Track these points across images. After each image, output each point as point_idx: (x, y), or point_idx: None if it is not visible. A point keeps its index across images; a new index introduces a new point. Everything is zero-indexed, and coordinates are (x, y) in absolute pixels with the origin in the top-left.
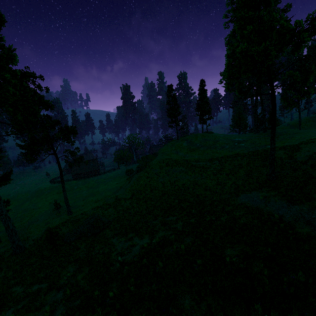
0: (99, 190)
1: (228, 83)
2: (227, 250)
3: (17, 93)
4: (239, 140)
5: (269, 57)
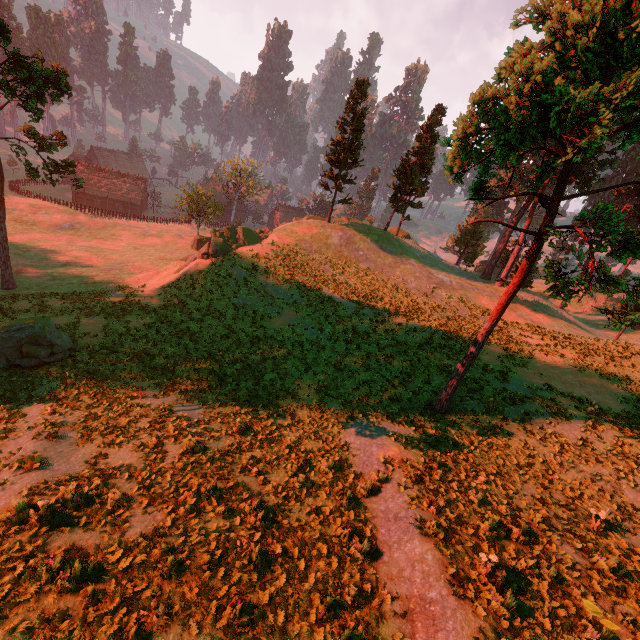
0: (115, 256)
1: (458, 156)
2: (170, 631)
3: None
4: (442, 282)
5: (584, 139)
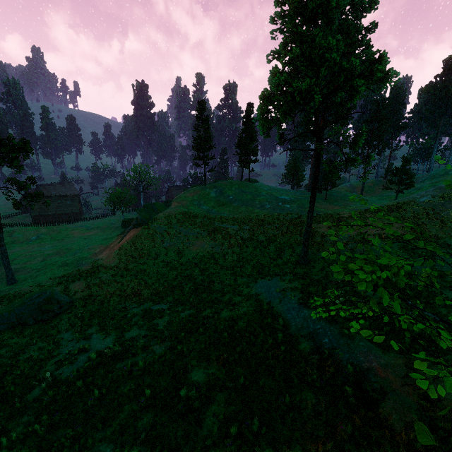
0: (74, 247)
1: (264, 124)
2: (197, 372)
3: None
4: (285, 200)
5: (311, 102)
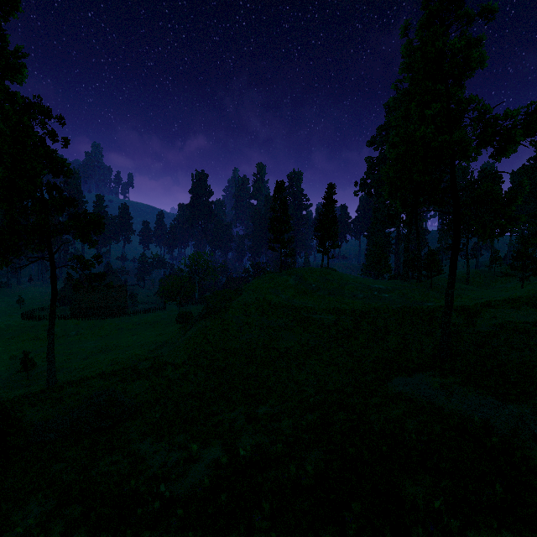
0: (122, 343)
1: (391, 186)
2: (404, 483)
3: (6, 132)
4: (380, 288)
5: (468, 152)
